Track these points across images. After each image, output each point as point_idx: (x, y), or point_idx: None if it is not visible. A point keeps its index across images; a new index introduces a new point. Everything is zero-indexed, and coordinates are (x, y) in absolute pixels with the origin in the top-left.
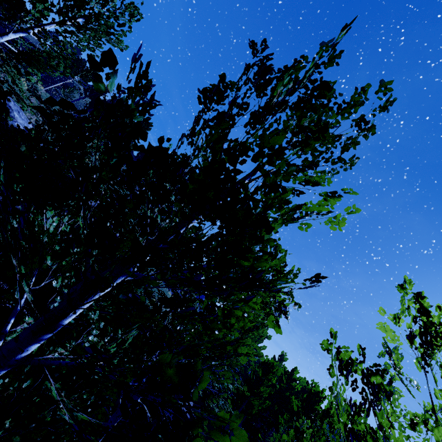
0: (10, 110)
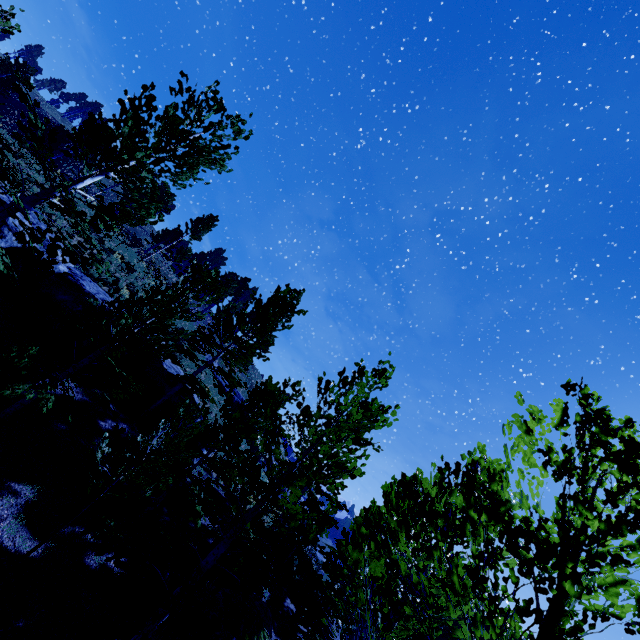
0: None
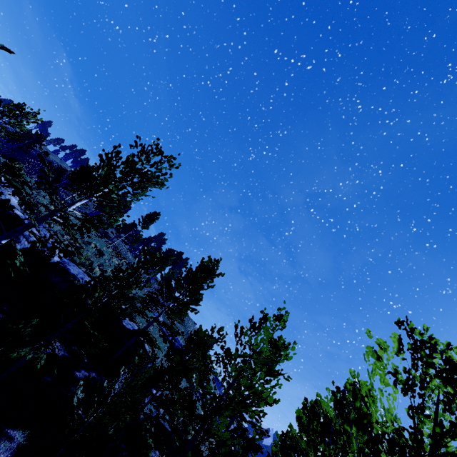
0: (48, 245)
